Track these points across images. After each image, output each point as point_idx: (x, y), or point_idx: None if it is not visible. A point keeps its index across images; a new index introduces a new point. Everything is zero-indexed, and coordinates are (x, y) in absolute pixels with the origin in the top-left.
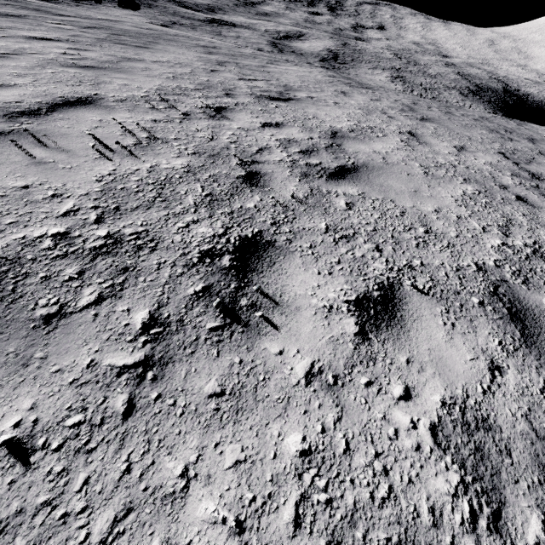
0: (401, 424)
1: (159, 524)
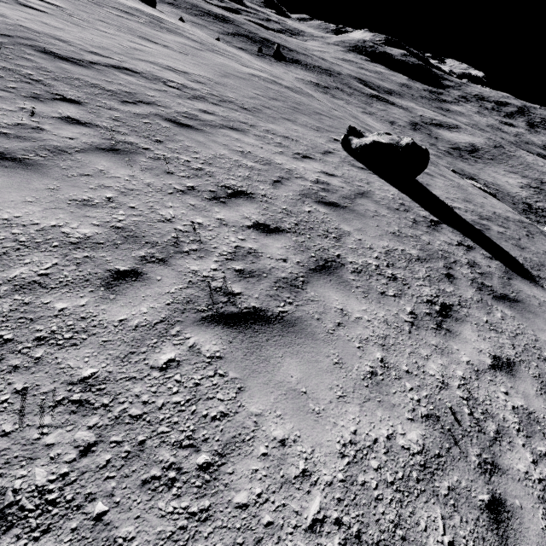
0: None
1: None
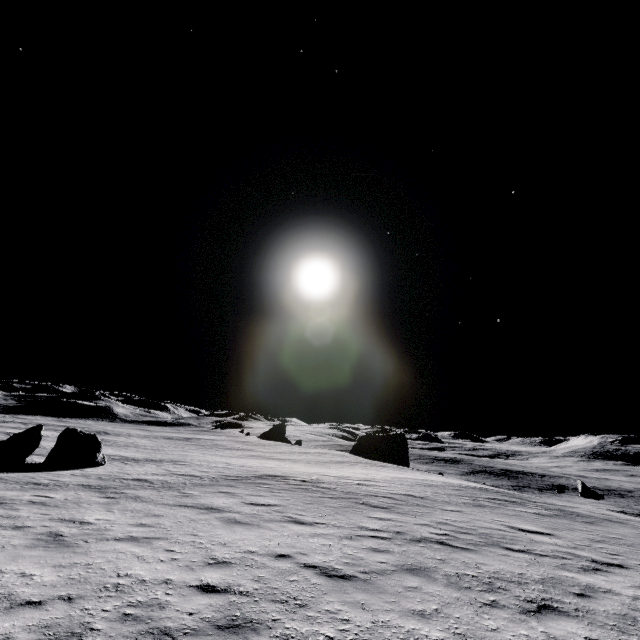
0: (624, 590)
1: (558, 571)
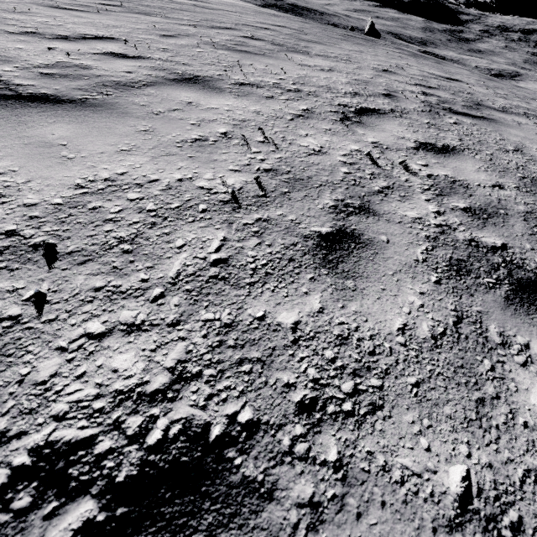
0: None
1: None
